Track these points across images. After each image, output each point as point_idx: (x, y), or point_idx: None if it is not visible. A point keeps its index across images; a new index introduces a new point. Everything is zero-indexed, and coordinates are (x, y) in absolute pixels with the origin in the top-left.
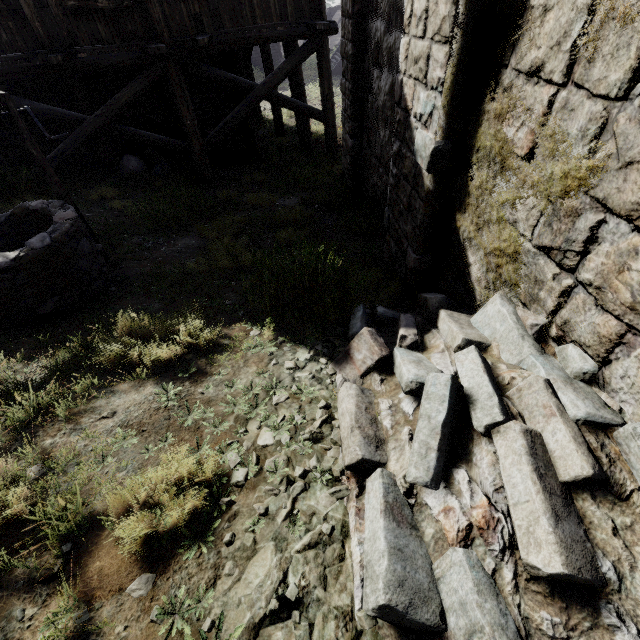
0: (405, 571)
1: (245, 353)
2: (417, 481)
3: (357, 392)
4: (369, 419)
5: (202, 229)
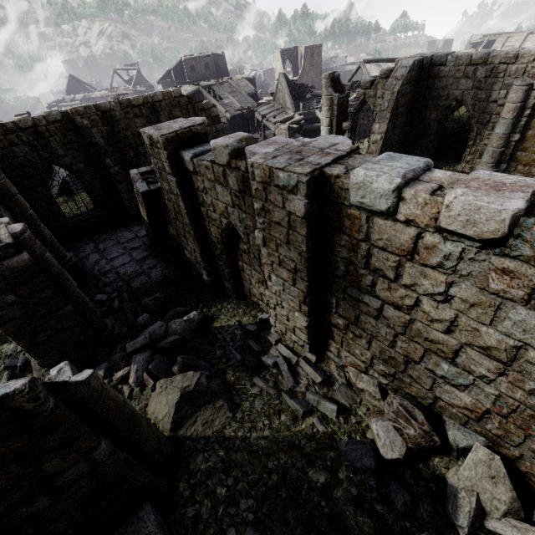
0: (11, 362)
1: None
2: (19, 351)
3: (14, 345)
4: (16, 348)
5: None
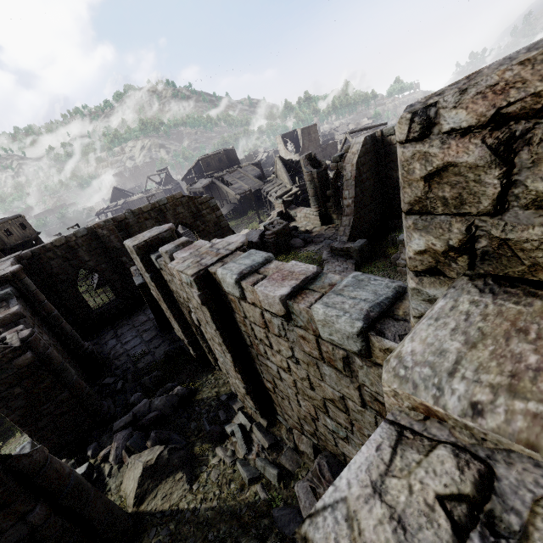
0: None
1: (12, 443)
2: None
3: None
4: None
5: (1, 415)
